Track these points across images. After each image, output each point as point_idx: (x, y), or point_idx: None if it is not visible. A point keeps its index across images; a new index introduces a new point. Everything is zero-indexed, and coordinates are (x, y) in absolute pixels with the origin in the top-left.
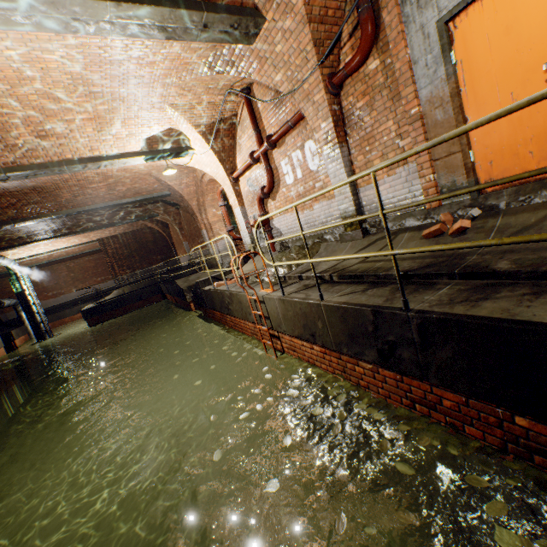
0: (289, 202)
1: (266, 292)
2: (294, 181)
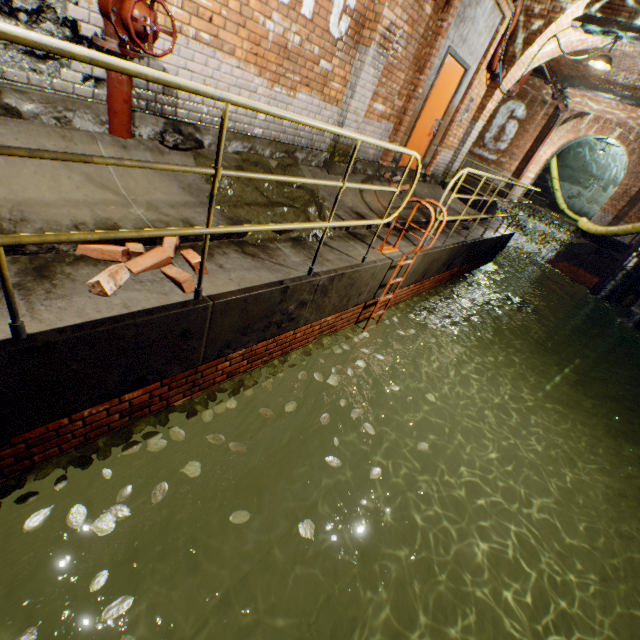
0: (250, 36)
1: (397, 253)
2: (290, 6)
